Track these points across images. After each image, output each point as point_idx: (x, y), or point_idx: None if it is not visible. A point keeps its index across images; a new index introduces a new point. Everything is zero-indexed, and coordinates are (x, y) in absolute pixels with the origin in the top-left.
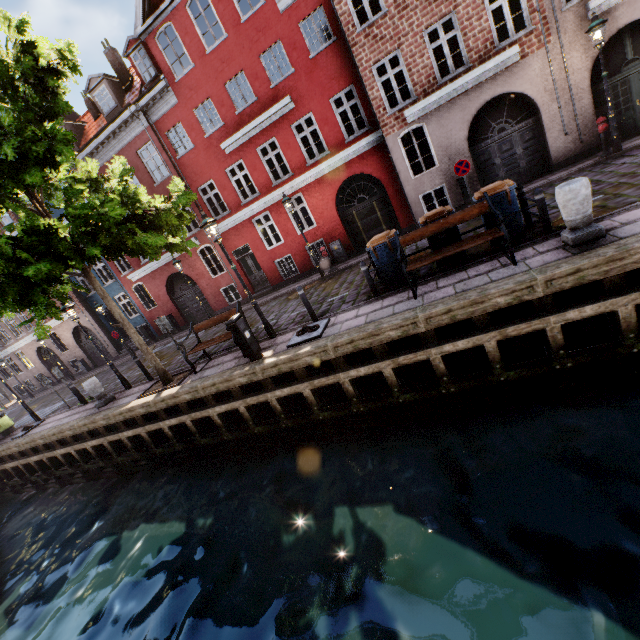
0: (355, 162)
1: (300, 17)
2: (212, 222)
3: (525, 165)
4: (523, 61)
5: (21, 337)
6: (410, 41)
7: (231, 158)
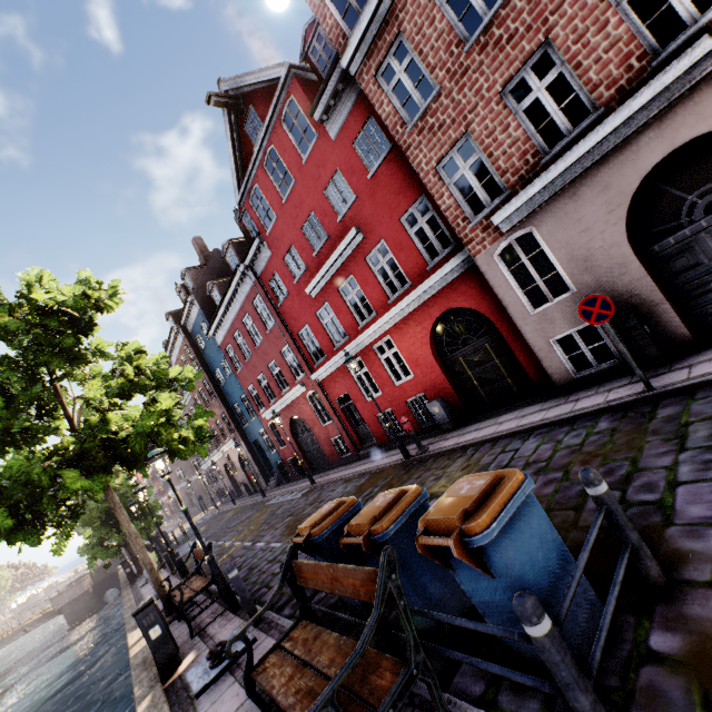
0: (445, 293)
1: (352, 136)
2: (154, 457)
3: None
4: None
5: (215, 452)
6: (482, 114)
7: (318, 301)
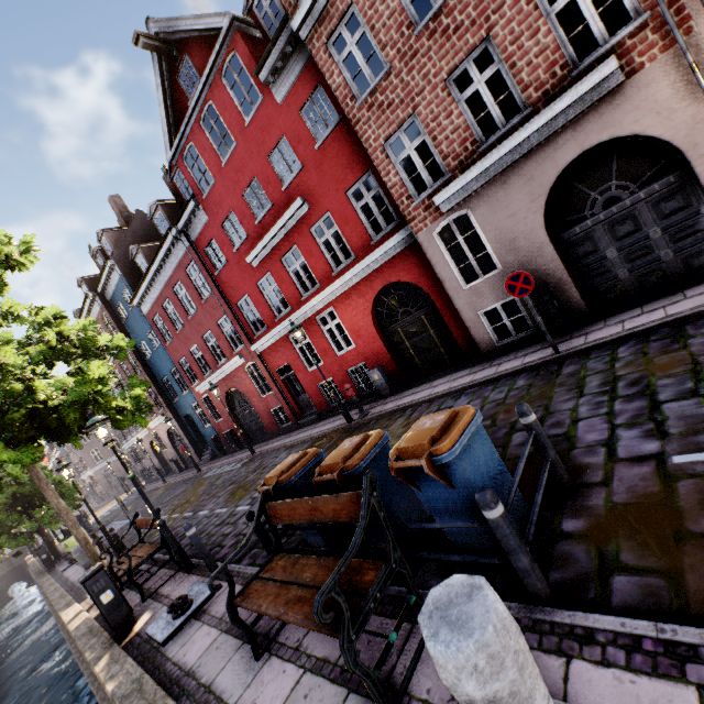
0: (388, 267)
1: (299, 103)
2: (95, 424)
3: (673, 256)
4: (634, 79)
5: (140, 430)
6: (428, 98)
7: (259, 271)
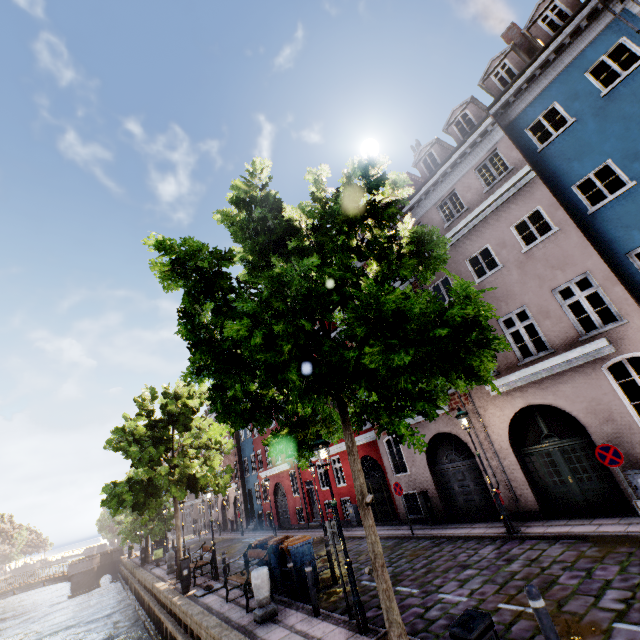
0: (367, 446)
1: None
2: (208, 491)
3: (479, 500)
4: (453, 412)
5: None
6: None
7: None
